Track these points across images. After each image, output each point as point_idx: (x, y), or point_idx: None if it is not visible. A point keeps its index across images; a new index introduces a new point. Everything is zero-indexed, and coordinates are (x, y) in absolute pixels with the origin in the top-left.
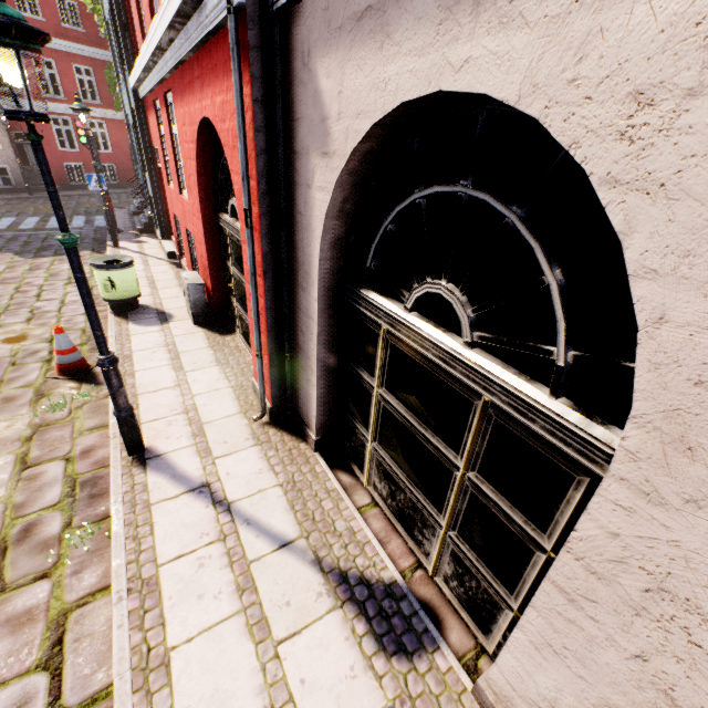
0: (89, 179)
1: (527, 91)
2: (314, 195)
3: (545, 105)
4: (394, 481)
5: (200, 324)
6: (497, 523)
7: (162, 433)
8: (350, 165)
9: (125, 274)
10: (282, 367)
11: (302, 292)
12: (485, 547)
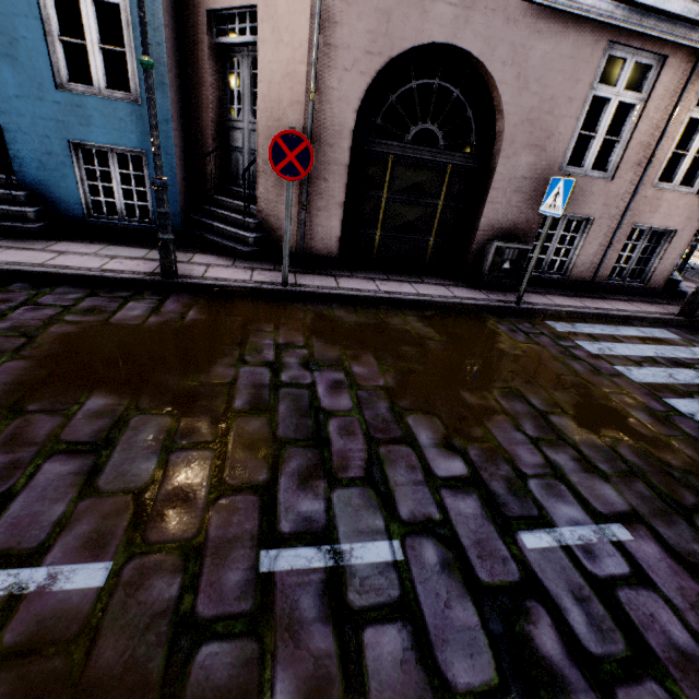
0: None
1: None
2: None
3: None
4: None
5: None
6: None
7: None
8: None
9: None
10: None
11: None
12: None
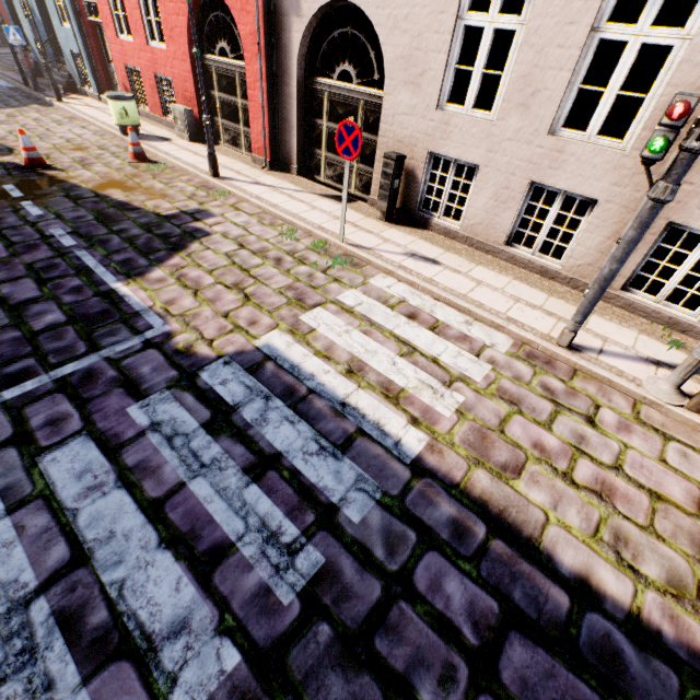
0: (6, 32)
1: (361, 4)
2: (293, 35)
3: (364, 8)
4: (335, 165)
5: (193, 142)
6: (369, 145)
7: (221, 173)
8: (310, 22)
9: (133, 106)
10: (274, 136)
11: (286, 87)
12: (367, 155)
